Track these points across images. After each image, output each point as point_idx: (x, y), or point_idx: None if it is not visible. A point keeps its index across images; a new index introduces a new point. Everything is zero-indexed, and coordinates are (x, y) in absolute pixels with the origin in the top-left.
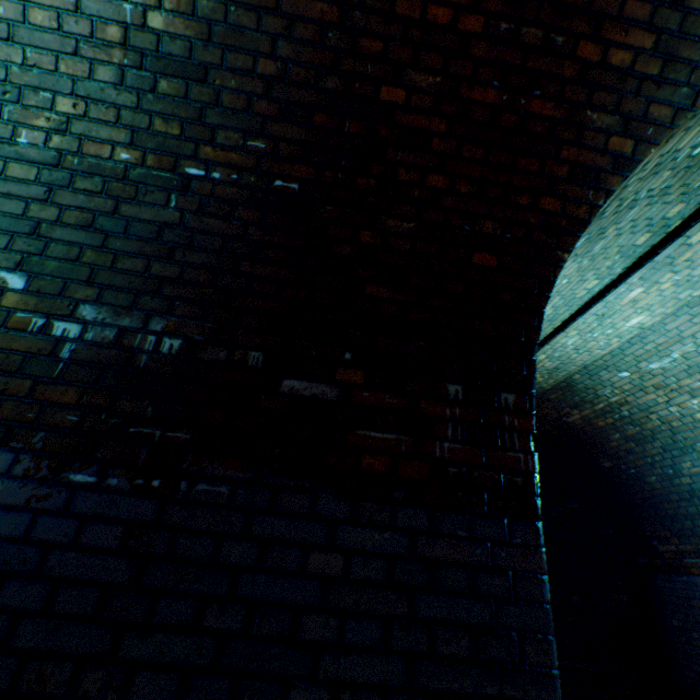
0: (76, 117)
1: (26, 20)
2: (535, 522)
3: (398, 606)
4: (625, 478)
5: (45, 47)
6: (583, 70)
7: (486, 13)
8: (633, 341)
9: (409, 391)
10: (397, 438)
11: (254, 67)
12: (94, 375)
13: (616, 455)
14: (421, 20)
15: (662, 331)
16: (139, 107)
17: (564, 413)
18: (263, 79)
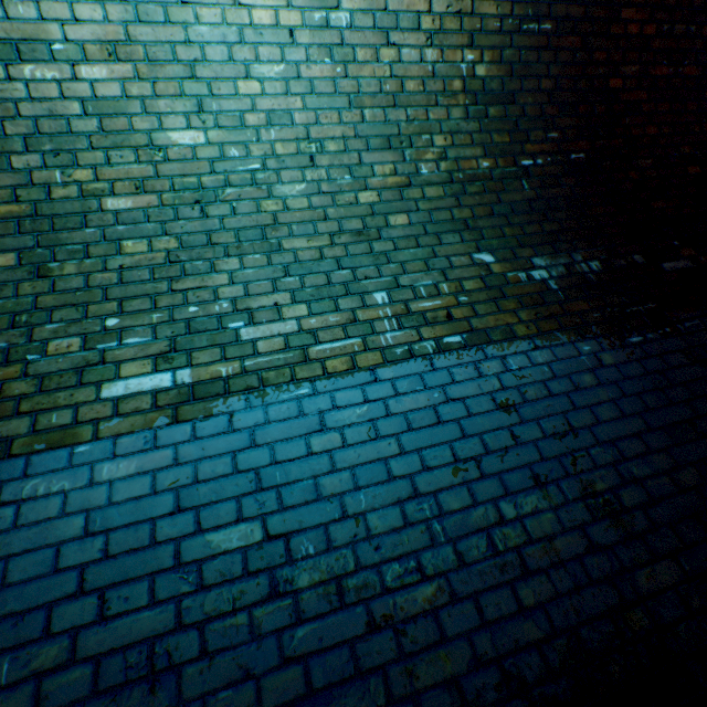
0: (447, 147)
1: (403, 90)
2: None
3: None
4: None
5: (417, 105)
6: (705, 43)
7: (655, 22)
8: None
9: None
10: None
11: (538, 86)
12: (579, 292)
13: None
14: (623, 34)
15: None
16: (481, 130)
17: None
18: (544, 93)
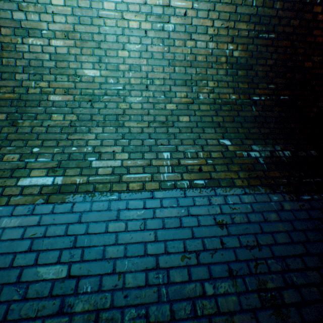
0: (215, 87)
1: (196, 60)
2: None
3: None
4: None
5: (202, 67)
6: None
7: None
8: None
9: None
10: None
11: (265, 63)
12: (276, 166)
13: None
14: (313, 41)
15: None
16: (233, 81)
17: None
18: (268, 66)
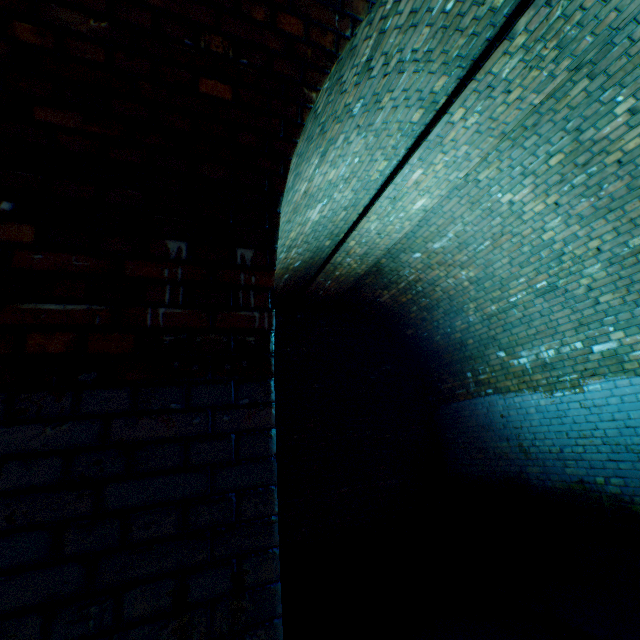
0: None
1: None
2: (267, 379)
3: (78, 506)
4: (421, 341)
5: None
6: None
7: None
8: (422, 225)
9: (111, 250)
10: (89, 309)
11: None
12: None
13: (415, 324)
14: None
15: (441, 214)
16: None
17: (378, 295)
18: None
